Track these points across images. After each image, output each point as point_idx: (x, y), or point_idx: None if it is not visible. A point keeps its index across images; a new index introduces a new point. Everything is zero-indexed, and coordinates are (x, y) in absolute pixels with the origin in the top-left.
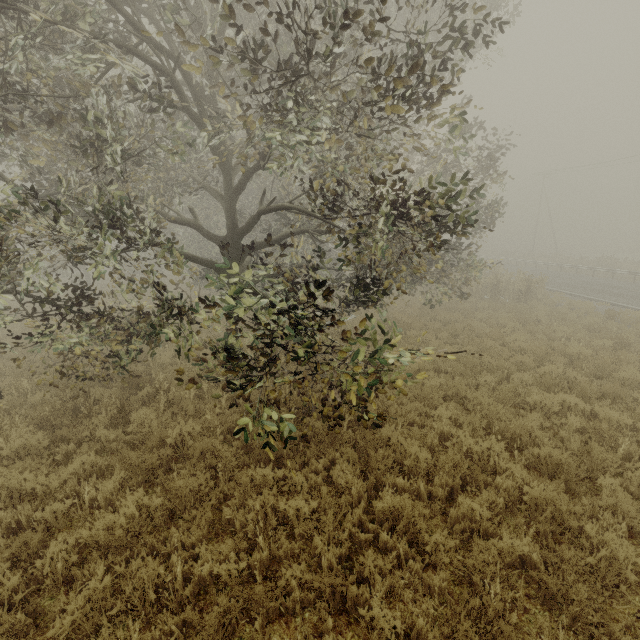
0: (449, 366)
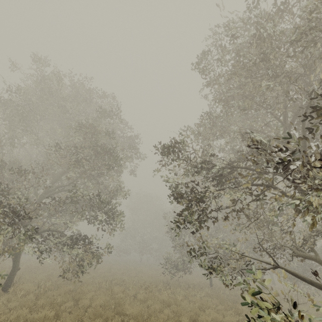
0: None
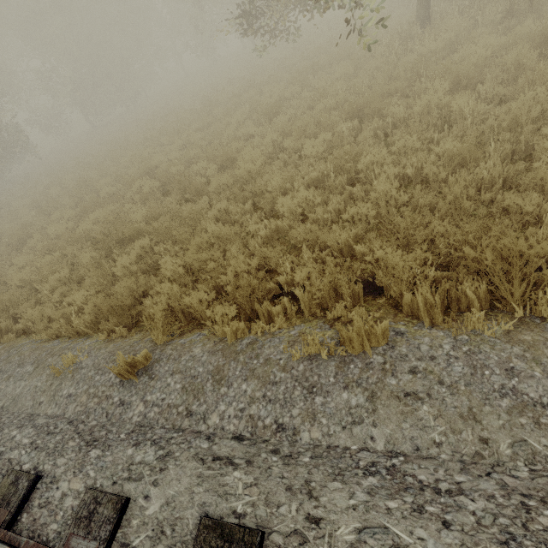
0: None
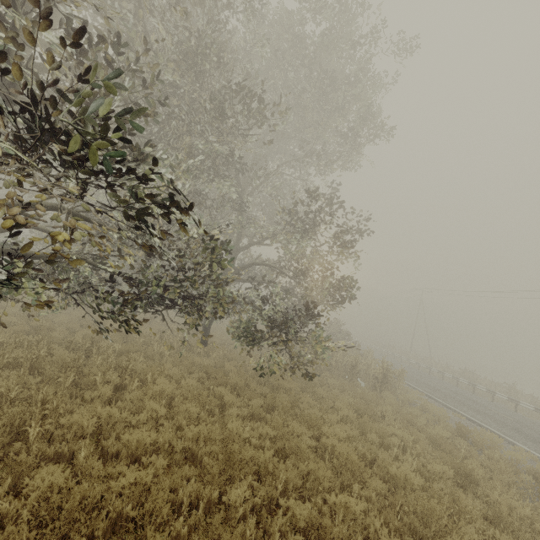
0: (213, 453)
